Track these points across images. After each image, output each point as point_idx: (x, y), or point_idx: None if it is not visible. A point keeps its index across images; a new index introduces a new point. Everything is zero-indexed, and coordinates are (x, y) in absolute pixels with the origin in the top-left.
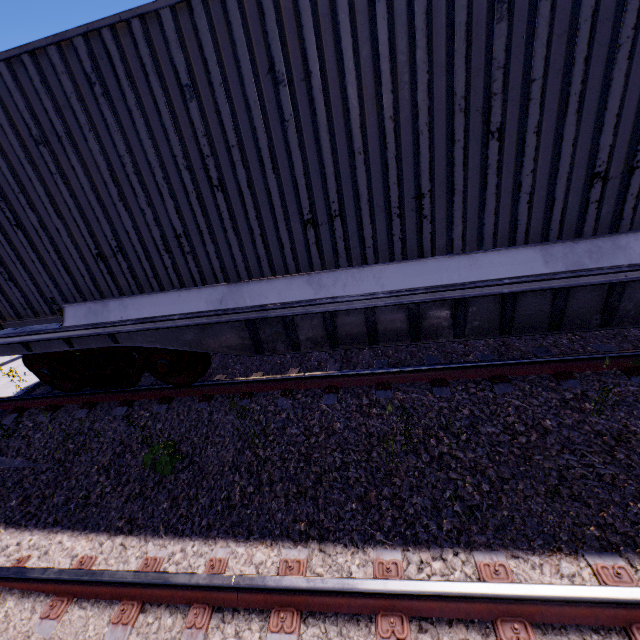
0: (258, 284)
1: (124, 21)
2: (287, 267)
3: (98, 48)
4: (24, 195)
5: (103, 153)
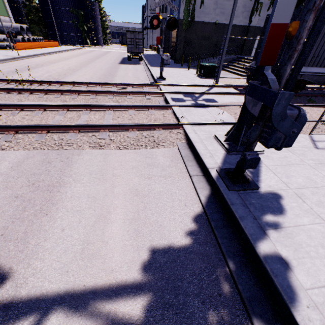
0: None
1: None
2: None
3: None
4: None
5: None
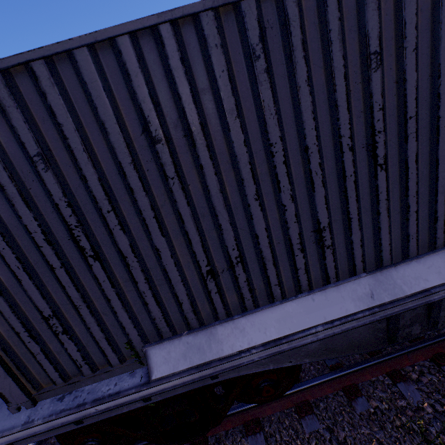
0: (408, 266)
1: None
2: (435, 241)
3: (268, 14)
4: (115, 213)
5: (246, 143)
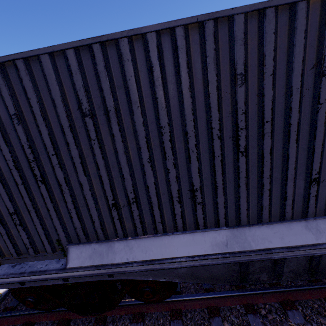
0: (259, 228)
1: (199, 22)
2: (284, 214)
3: (165, 42)
4: (57, 156)
5: (144, 124)
